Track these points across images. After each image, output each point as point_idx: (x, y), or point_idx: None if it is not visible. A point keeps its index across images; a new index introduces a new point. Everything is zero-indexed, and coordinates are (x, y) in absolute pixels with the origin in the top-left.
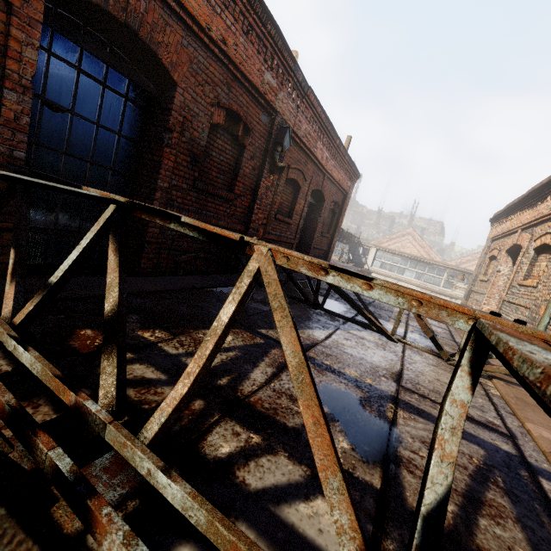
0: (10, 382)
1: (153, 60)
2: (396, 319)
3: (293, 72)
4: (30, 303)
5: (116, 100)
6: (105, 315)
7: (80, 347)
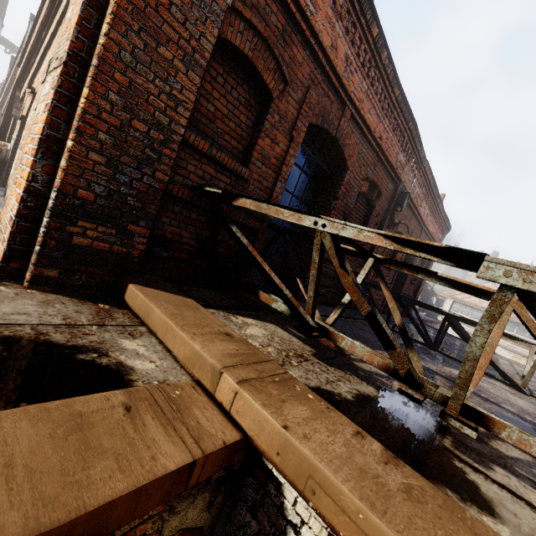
0: (324, 358)
1: (337, 154)
2: (529, 372)
3: (417, 152)
4: (334, 313)
5: (305, 178)
6: (398, 326)
7: (328, 346)
